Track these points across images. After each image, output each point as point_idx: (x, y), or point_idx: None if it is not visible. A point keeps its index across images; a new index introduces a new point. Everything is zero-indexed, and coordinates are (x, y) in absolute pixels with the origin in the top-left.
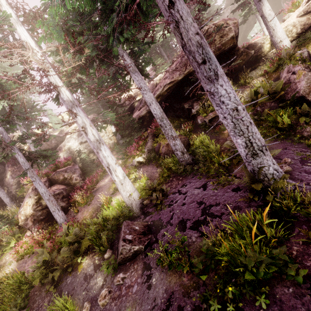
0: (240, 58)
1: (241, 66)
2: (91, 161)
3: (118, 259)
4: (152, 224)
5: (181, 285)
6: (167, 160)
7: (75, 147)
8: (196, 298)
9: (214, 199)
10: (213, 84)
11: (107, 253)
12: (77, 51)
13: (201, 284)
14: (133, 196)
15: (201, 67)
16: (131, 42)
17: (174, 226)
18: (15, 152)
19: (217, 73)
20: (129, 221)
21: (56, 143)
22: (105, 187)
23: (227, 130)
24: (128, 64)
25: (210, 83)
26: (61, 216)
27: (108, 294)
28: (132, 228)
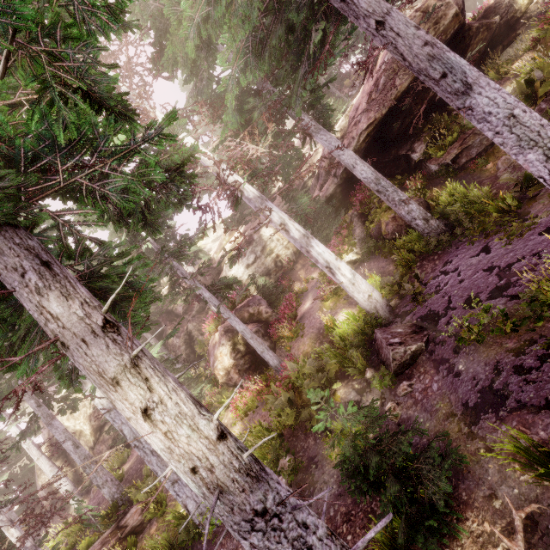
0: (477, 39)
1: (481, 52)
2: (273, 285)
3: (392, 368)
4: (421, 321)
5: (507, 351)
6: (404, 238)
7: (241, 275)
8: (536, 351)
9: (512, 256)
10: (466, 96)
11: (369, 372)
12: (236, 135)
13: (537, 338)
14: (374, 296)
15: (442, 81)
16: (310, 92)
17: (460, 308)
18: (200, 287)
19: (470, 79)
20: (383, 328)
21: (212, 278)
22: (314, 310)
23: (491, 162)
24: (307, 124)
25: (461, 97)
26: (273, 357)
27: (397, 406)
28: (393, 332)
